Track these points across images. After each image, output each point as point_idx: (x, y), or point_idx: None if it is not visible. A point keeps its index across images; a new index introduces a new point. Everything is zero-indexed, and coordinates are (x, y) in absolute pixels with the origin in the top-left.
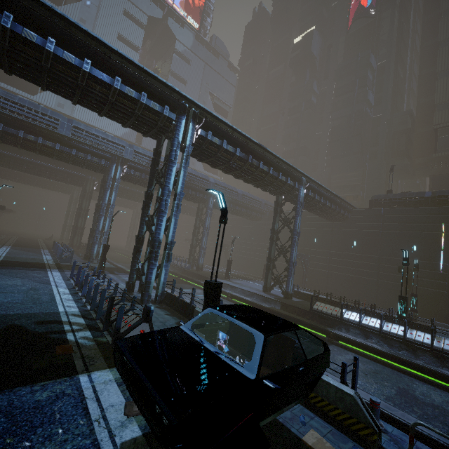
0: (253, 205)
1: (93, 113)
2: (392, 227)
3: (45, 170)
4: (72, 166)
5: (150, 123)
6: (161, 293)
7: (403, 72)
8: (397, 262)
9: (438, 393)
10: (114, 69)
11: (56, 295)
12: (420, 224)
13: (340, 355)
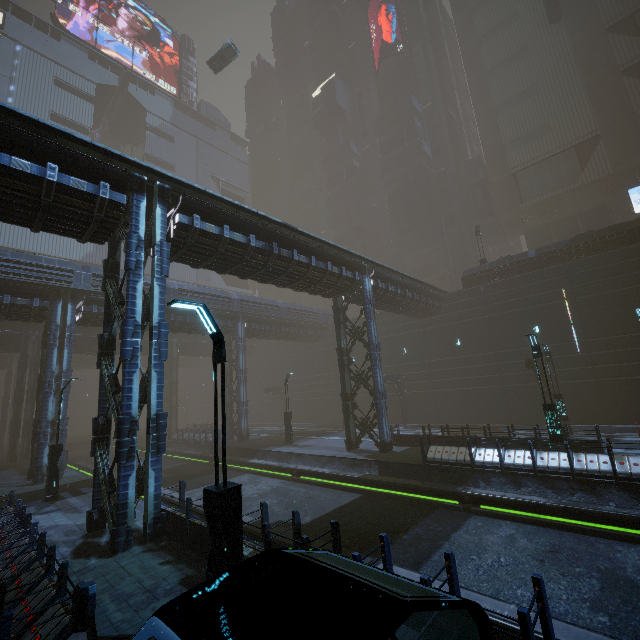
0: (307, 320)
1: (26, 232)
2: (500, 308)
3: None
4: None
5: (79, 216)
6: (153, 518)
7: (455, 115)
8: (521, 355)
9: None
10: None
11: None
12: (534, 296)
13: (490, 533)
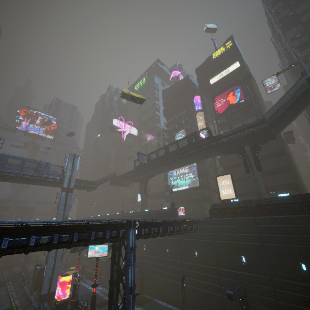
0: None
1: None
2: None
3: None
4: None
5: None
6: None
7: None
8: None
9: (3, 292)
10: None
11: None
12: None
13: None
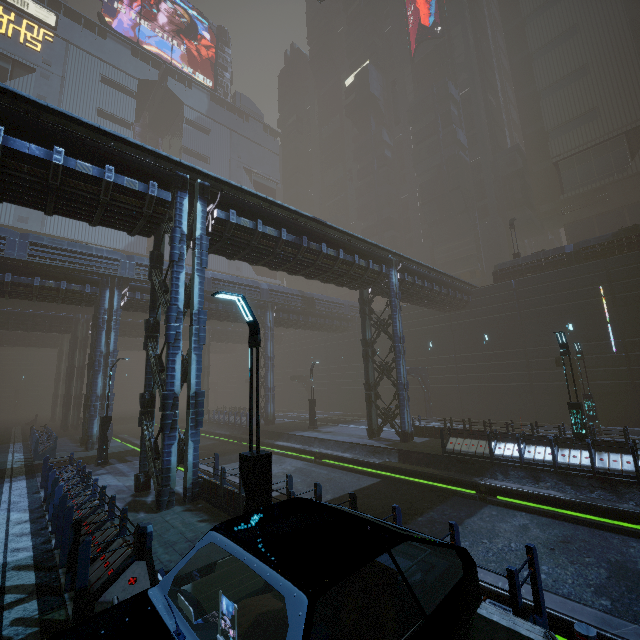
0: (333, 311)
1: (76, 222)
2: (532, 304)
3: (6, 318)
4: (48, 305)
5: (131, 212)
6: (192, 483)
7: (495, 100)
8: (551, 352)
9: None
10: (48, 136)
11: (0, 529)
12: (569, 292)
13: (503, 521)
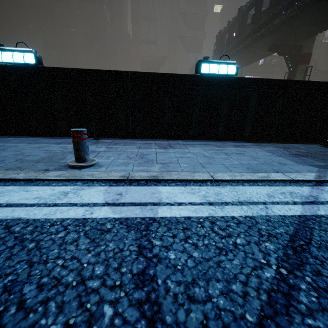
0: None
1: None
2: None
3: None
4: None
5: None
6: None
7: None
8: None
9: None
10: None
11: None
12: None
13: None
